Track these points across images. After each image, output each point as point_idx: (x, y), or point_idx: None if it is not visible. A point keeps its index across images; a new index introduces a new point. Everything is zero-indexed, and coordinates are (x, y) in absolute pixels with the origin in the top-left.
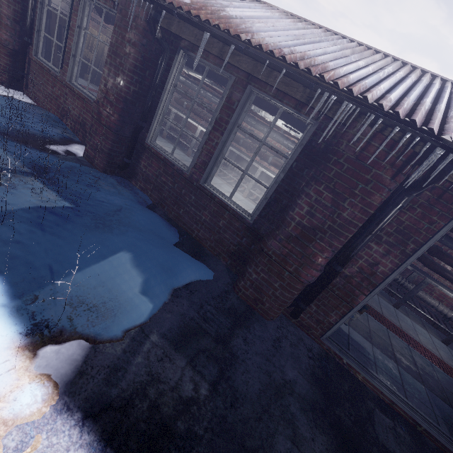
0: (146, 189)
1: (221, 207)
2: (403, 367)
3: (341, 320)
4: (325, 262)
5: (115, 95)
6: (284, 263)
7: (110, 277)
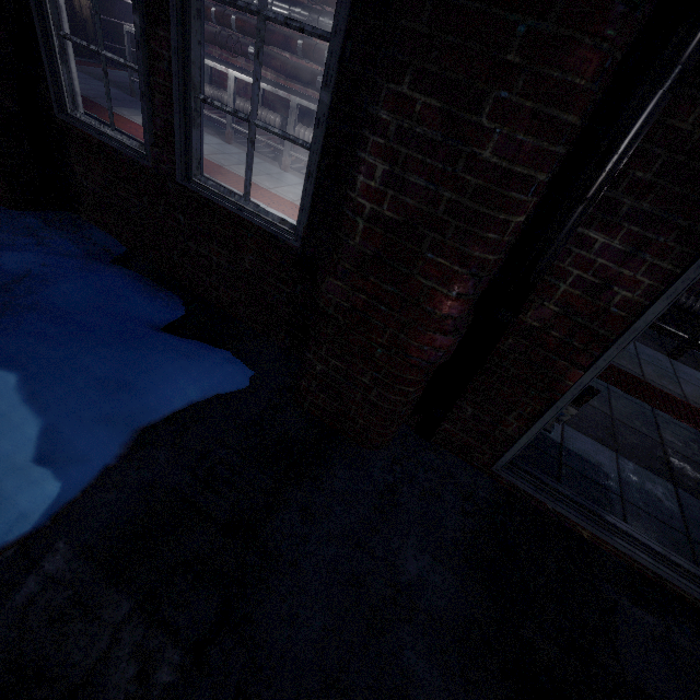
0: (106, 224)
1: (235, 224)
2: (688, 489)
3: (530, 431)
4: (462, 307)
5: None
6: (366, 329)
7: None
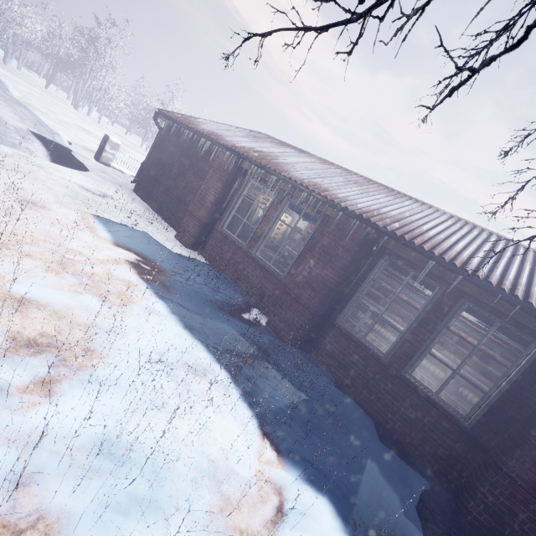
0: (328, 364)
1: (427, 402)
2: None
3: None
4: None
5: (319, 283)
6: (534, 492)
7: (379, 493)
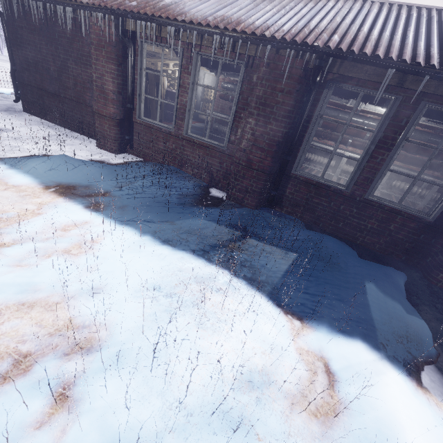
0: (294, 212)
1: (391, 213)
2: None
3: None
4: None
5: (267, 141)
6: None
7: (385, 308)
